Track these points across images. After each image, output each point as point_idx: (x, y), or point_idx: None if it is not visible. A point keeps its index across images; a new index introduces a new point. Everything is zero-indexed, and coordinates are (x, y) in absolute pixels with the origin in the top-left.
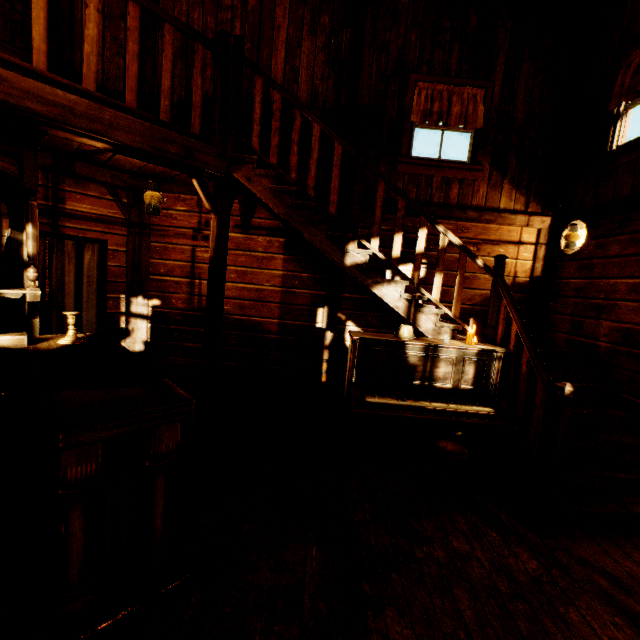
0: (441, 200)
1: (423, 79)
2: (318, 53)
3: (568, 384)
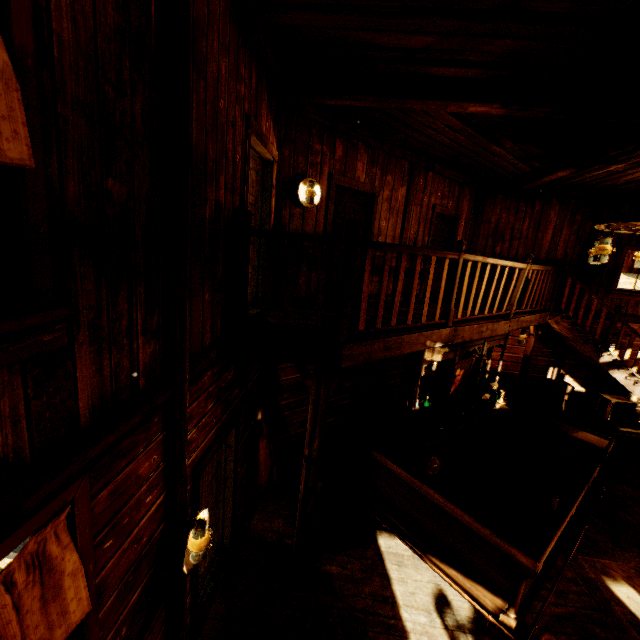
0: (632, 312)
1: (631, 249)
2: (571, 234)
3: None
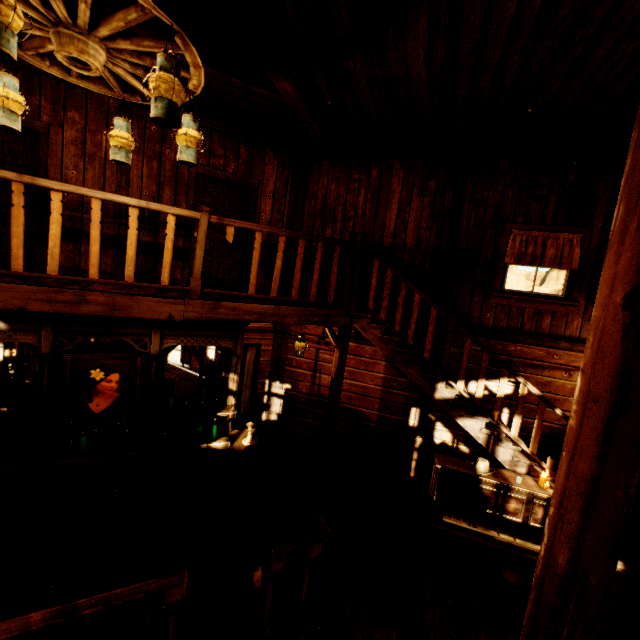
0: (532, 328)
1: (518, 227)
2: (424, 209)
3: (619, 562)
